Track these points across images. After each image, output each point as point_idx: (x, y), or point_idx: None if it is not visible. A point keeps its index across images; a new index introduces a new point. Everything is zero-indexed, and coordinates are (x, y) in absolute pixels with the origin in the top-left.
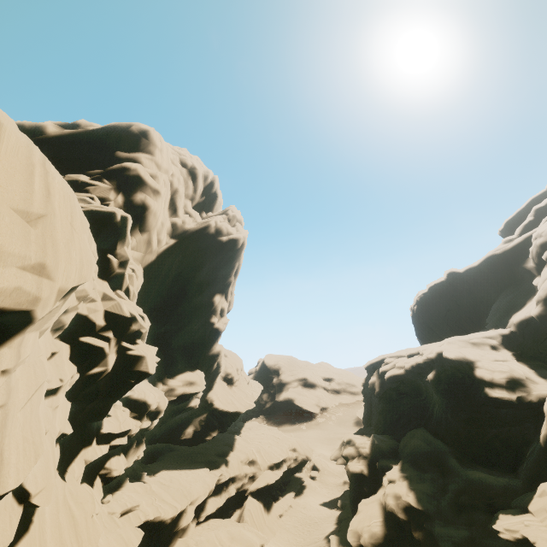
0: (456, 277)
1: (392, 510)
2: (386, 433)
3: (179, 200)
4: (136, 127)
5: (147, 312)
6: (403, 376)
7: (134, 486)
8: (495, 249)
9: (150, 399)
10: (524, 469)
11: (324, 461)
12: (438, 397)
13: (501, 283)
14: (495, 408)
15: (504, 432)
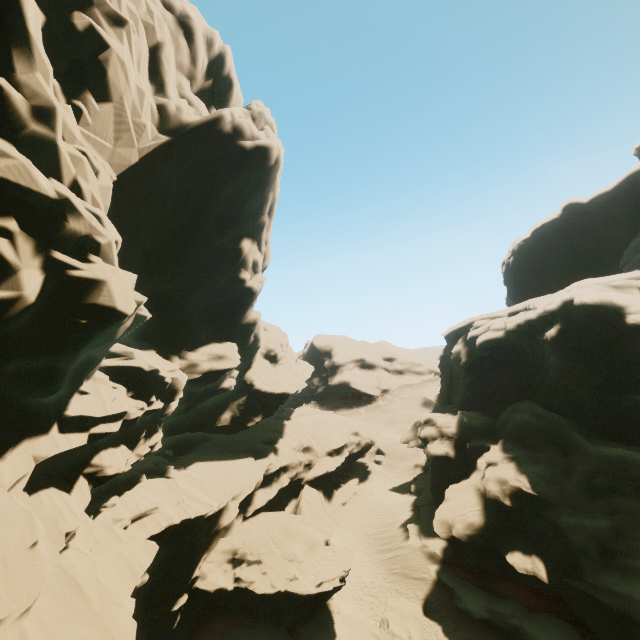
0: (577, 210)
1: (496, 497)
2: (476, 410)
3: (165, 66)
4: None
5: (141, 257)
6: (502, 340)
7: (153, 484)
8: None
9: (156, 373)
10: None
11: (390, 445)
12: (555, 360)
13: None
14: None
15: None
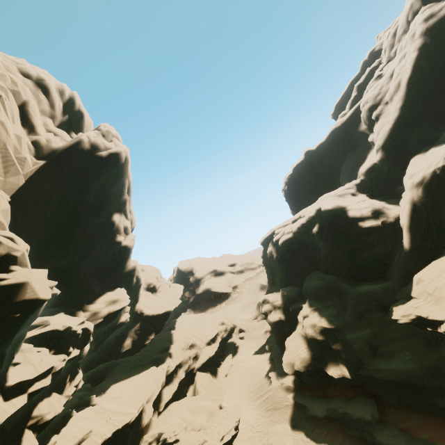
0: (311, 154)
1: (312, 337)
2: (290, 285)
3: (32, 115)
4: None
5: (38, 247)
6: (293, 238)
7: (83, 414)
8: (335, 123)
9: (70, 329)
10: (397, 271)
11: (246, 323)
12: (322, 244)
13: (344, 149)
14: (366, 237)
15: (372, 253)
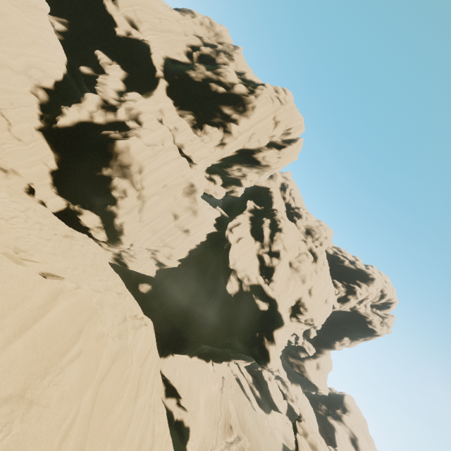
0: None
1: None
2: None
3: (365, 301)
4: (371, 276)
5: None
6: None
7: None
8: None
9: (300, 339)
10: None
11: None
12: None
13: None
14: None
15: None
